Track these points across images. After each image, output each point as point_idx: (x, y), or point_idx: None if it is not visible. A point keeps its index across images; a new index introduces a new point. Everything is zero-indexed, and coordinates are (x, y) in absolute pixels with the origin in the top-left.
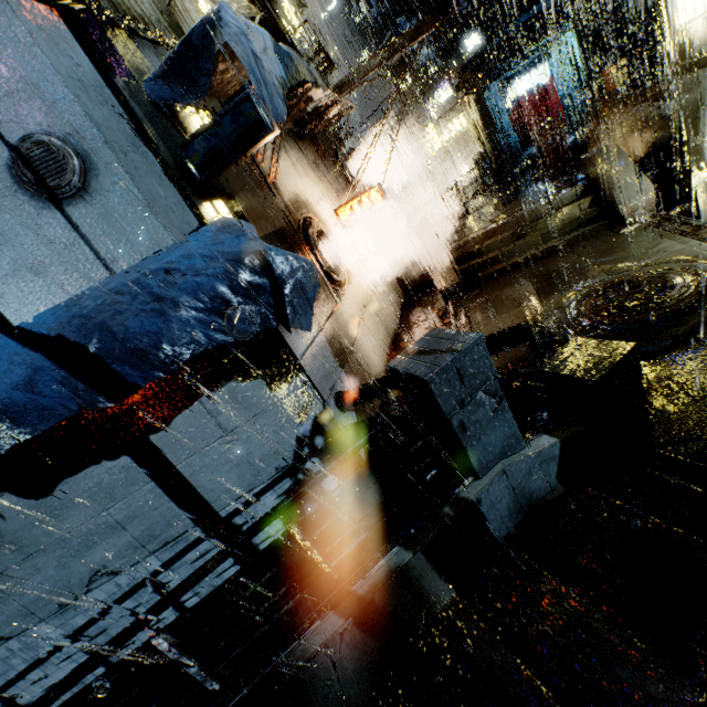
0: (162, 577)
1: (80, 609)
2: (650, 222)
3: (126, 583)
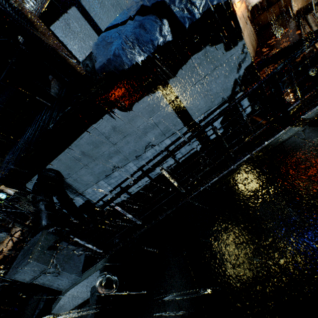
0: (171, 148)
1: (142, 158)
2: None
3: (158, 150)
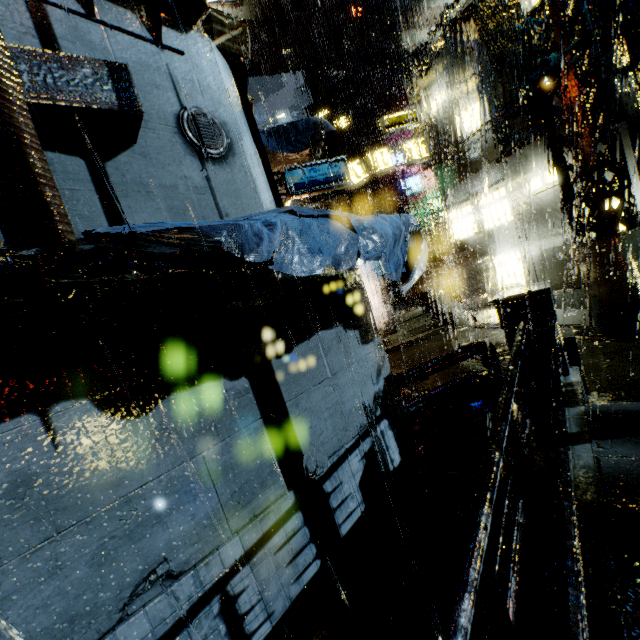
0: (237, 580)
1: None
2: (473, 326)
3: (186, 596)
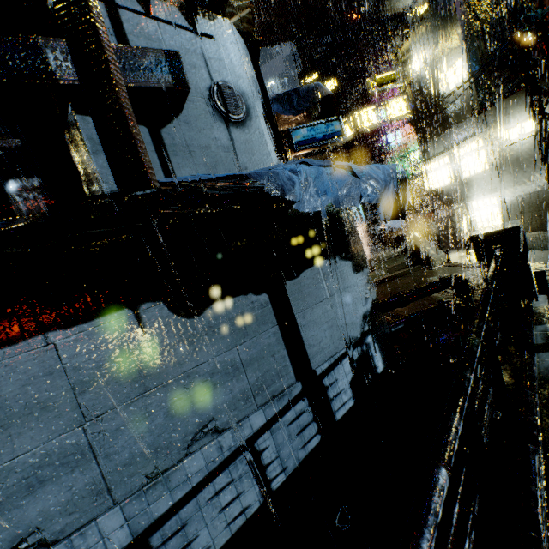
0: (261, 440)
1: (169, 484)
2: (446, 265)
3: (228, 446)
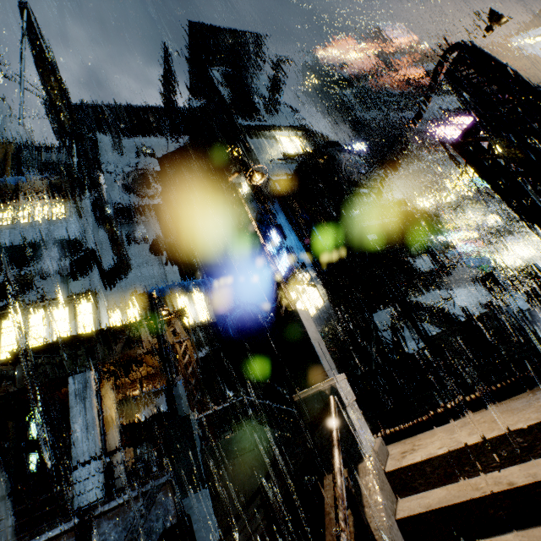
0: None
1: None
2: None
3: None
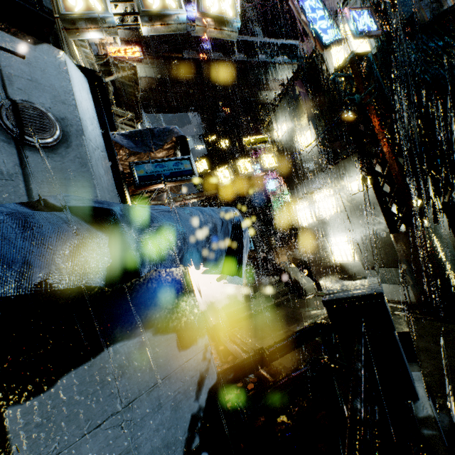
0: None
1: None
2: (317, 294)
3: None
